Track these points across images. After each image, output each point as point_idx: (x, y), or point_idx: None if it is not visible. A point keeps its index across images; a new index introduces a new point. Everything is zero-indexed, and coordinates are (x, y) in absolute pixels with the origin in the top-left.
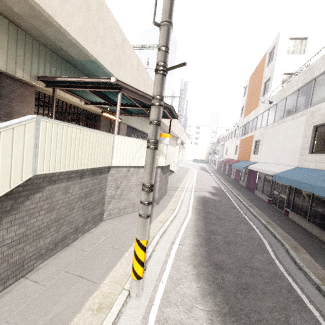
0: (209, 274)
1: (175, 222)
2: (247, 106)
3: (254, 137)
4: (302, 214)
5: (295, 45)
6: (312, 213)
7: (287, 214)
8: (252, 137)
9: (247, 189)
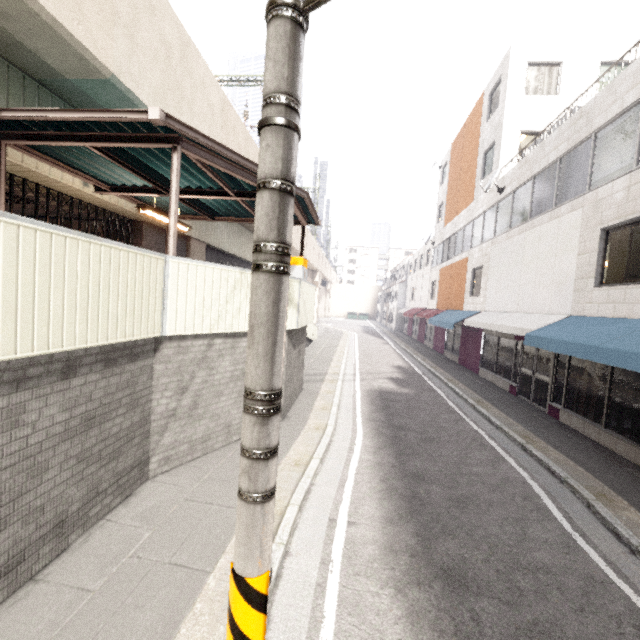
0: (441, 609)
1: (331, 460)
2: (450, 203)
3: (469, 262)
4: (590, 412)
5: (540, 77)
6: (613, 410)
7: (556, 415)
8: (464, 262)
9: (461, 366)
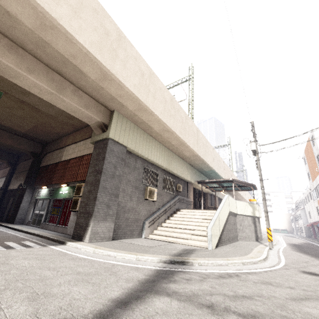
0: (302, 252)
1: (277, 246)
2: (311, 173)
3: None
4: None
5: None
6: None
7: None
8: None
9: None
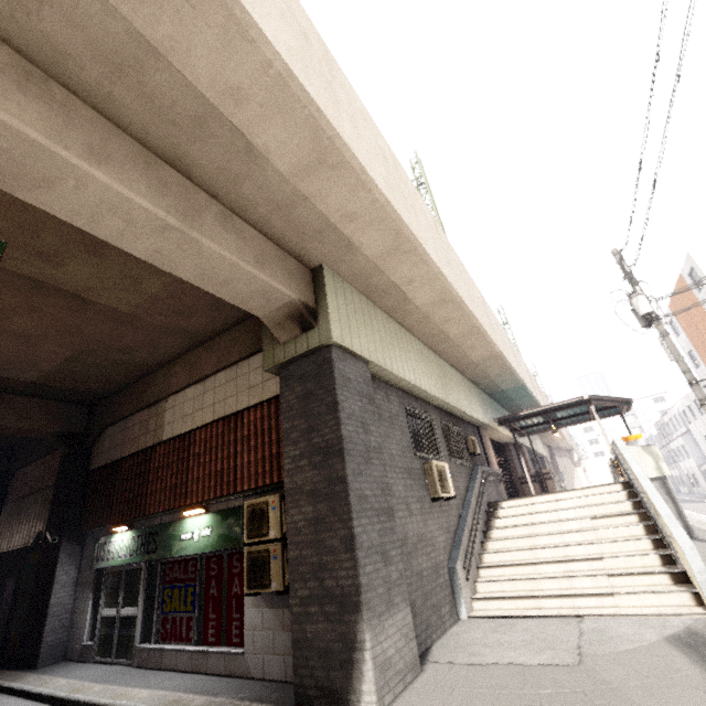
0: None
1: None
2: (701, 350)
3: None
4: None
5: None
6: None
7: None
8: None
9: None
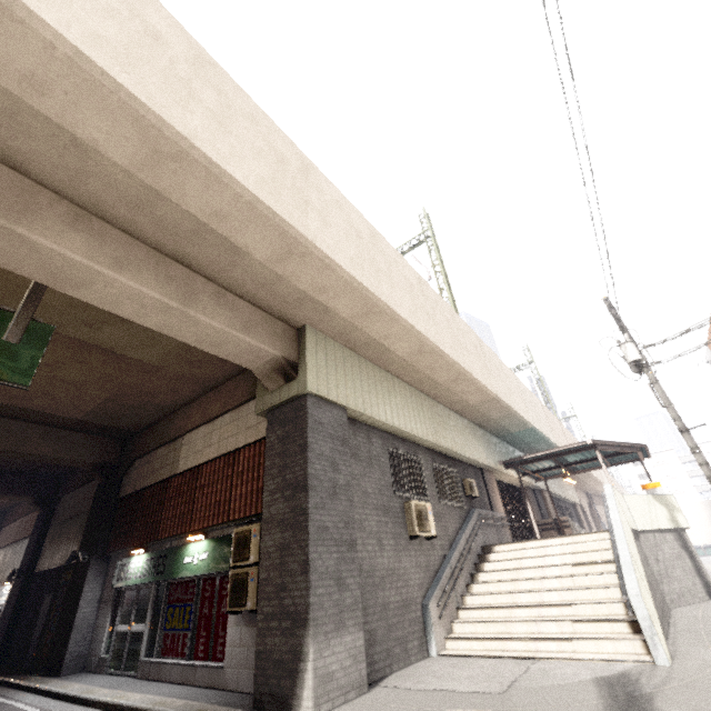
0: None
1: None
2: None
3: None
4: None
5: None
6: None
7: None
8: None
9: None
